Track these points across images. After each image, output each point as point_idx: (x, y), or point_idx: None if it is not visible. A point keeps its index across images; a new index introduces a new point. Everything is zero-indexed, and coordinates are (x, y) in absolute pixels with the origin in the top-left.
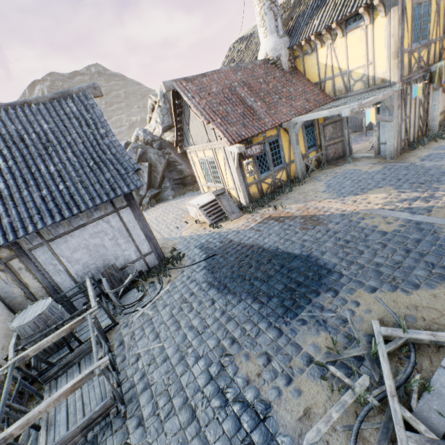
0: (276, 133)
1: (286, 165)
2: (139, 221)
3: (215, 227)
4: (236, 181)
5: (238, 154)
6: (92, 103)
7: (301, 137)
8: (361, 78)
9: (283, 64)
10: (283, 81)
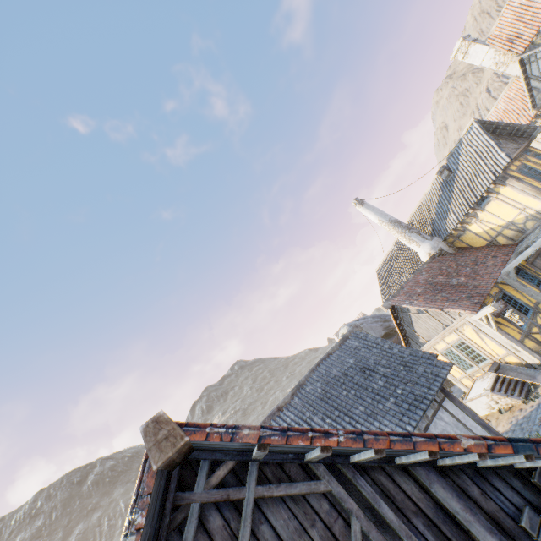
0: (497, 289)
1: (535, 309)
2: (463, 409)
3: (532, 398)
4: (504, 344)
5: (490, 314)
6: (362, 335)
7: (520, 281)
8: (525, 219)
9: (447, 251)
10: (458, 259)
